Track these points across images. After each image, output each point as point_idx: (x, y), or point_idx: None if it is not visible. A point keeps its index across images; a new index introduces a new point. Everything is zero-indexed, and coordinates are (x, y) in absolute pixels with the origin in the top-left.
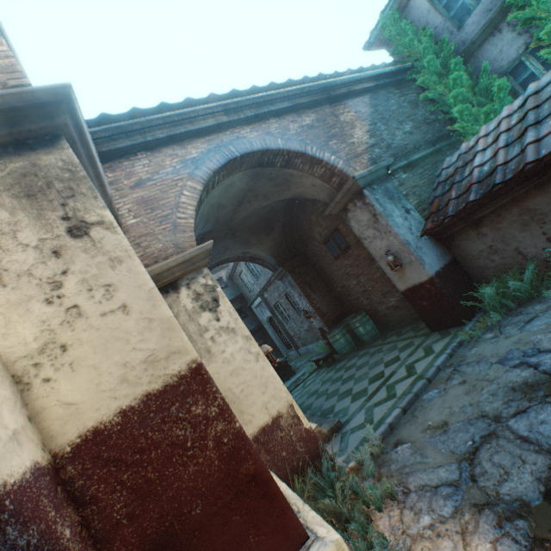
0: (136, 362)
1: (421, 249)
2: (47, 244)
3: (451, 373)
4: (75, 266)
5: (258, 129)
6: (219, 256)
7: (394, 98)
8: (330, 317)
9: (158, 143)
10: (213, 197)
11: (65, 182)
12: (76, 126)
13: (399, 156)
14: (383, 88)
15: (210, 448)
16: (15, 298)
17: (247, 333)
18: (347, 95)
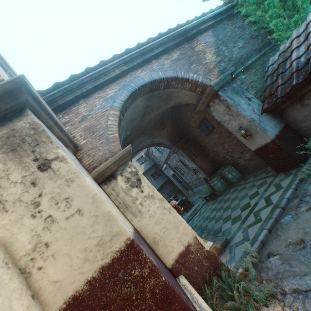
0: (92, 246)
1: (263, 122)
2: (27, 178)
3: (298, 202)
4: (45, 190)
5: (146, 69)
6: (138, 147)
7: (228, 27)
8: (209, 170)
9: (89, 92)
10: (127, 116)
11: (32, 136)
12: (34, 98)
13: (238, 64)
14: (220, 22)
15: (148, 298)
16: (13, 218)
17: (161, 197)
18: (197, 34)
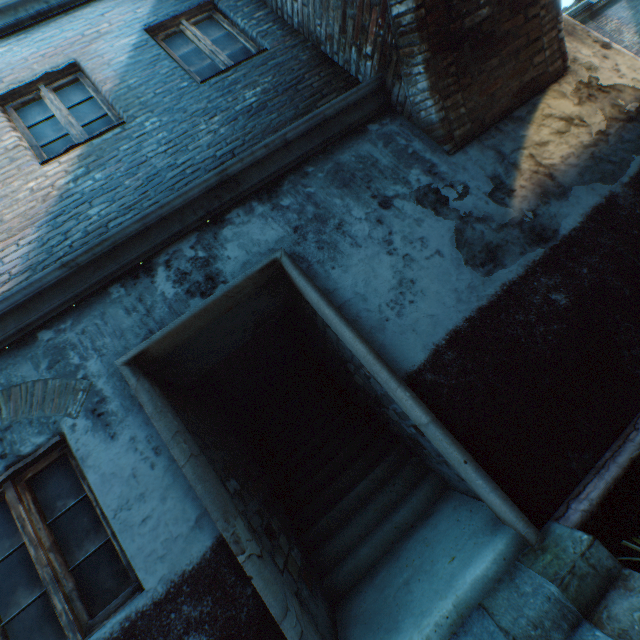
0: None
1: None
2: None
3: None
4: None
5: None
6: None
7: None
8: None
9: None
10: None
11: None
12: None
13: None
14: None
15: None
16: None
17: None
18: (603, 7)
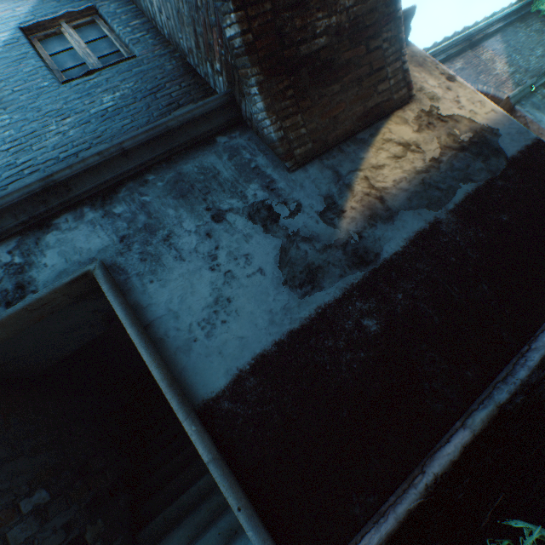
0: None
1: None
2: None
3: None
4: None
5: None
6: None
7: (521, 31)
8: None
9: None
10: None
11: None
12: None
13: (540, 75)
14: (509, 25)
15: None
16: None
17: None
18: (481, 39)
